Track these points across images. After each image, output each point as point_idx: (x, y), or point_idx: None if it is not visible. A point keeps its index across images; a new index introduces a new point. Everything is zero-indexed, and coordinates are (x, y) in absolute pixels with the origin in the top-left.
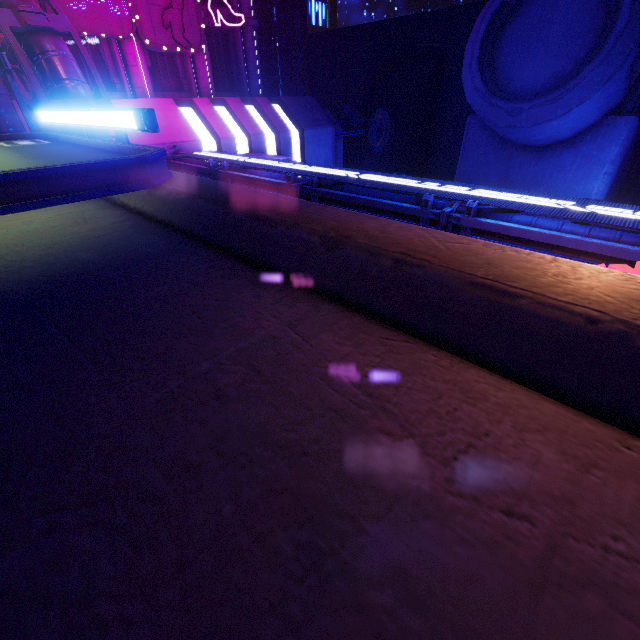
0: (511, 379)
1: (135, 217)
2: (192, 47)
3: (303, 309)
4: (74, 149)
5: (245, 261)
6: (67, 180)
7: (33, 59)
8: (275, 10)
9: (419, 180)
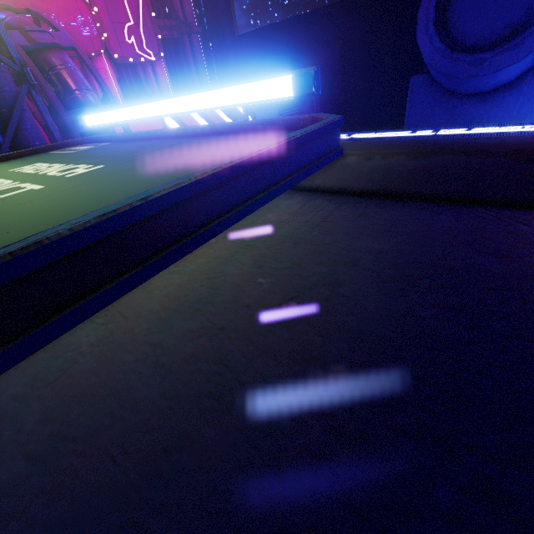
0: None
1: (311, 194)
2: (153, 56)
3: None
4: (164, 140)
5: None
6: (297, 154)
7: (44, 75)
8: (206, 20)
9: (442, 129)
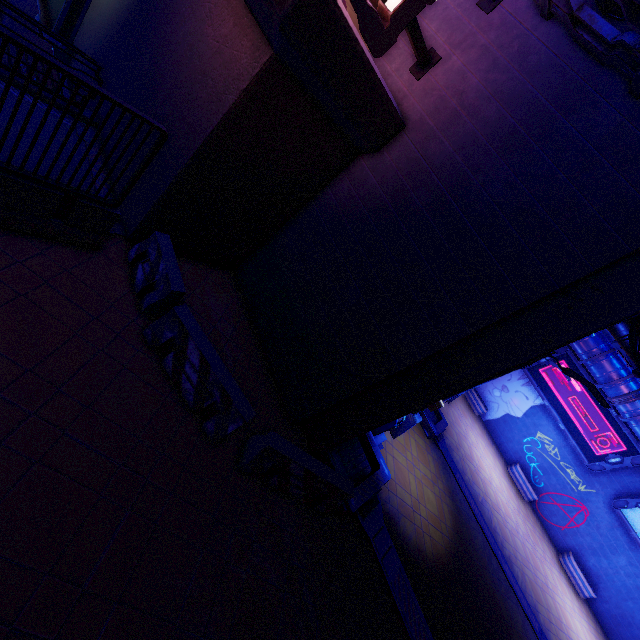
0: None
1: None
2: None
3: None
4: None
5: None
6: None
7: None
8: None
9: None
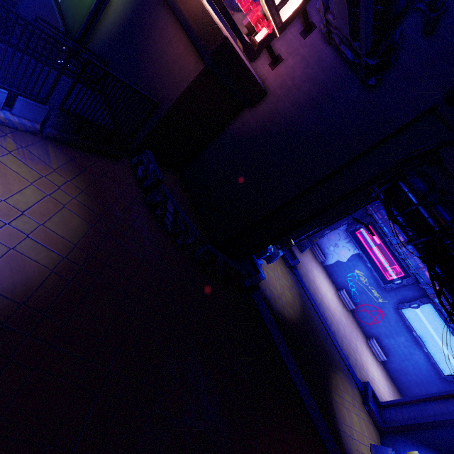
0: (186, 34)
1: None
2: None
3: (168, 17)
4: None
5: None
6: None
7: None
8: None
9: None
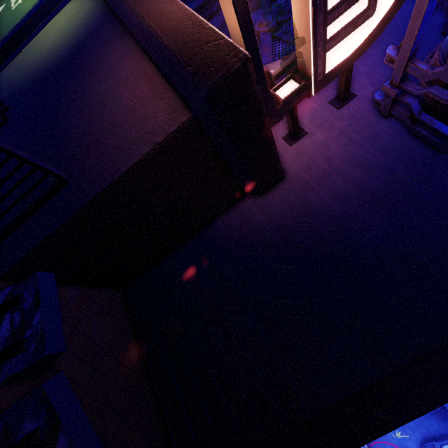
0: (157, 69)
1: None
2: None
3: (127, 49)
4: None
5: (122, 24)
6: None
7: None
8: None
9: None
